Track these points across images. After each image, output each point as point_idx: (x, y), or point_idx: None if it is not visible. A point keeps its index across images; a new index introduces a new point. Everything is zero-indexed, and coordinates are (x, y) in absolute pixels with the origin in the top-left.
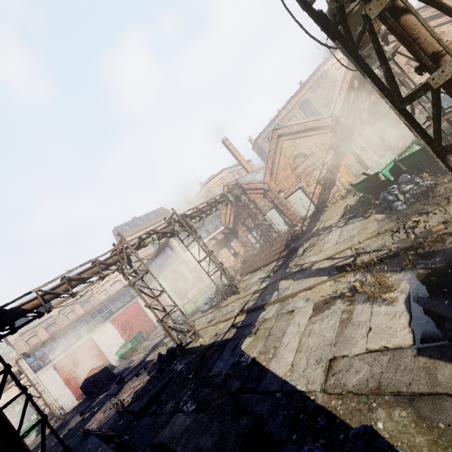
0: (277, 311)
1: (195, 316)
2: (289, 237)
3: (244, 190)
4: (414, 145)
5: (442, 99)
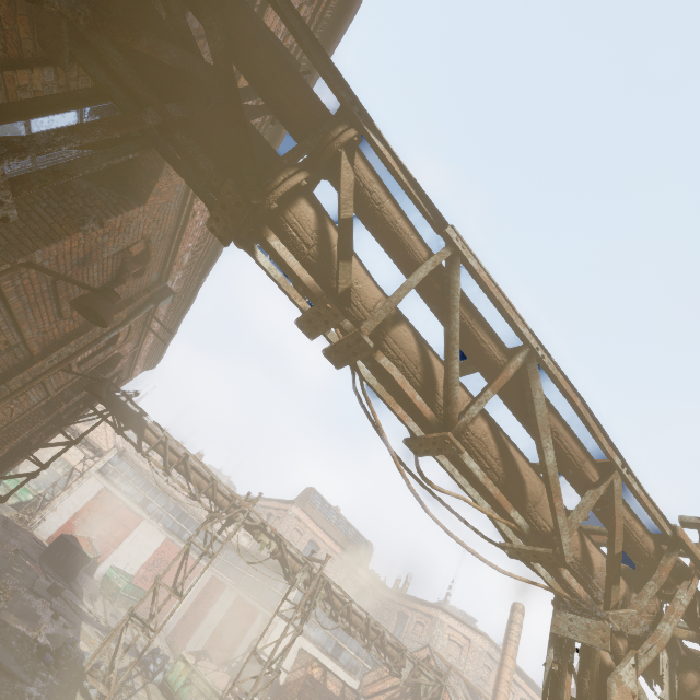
0: None
1: (160, 697)
2: None
3: None
4: None
5: None
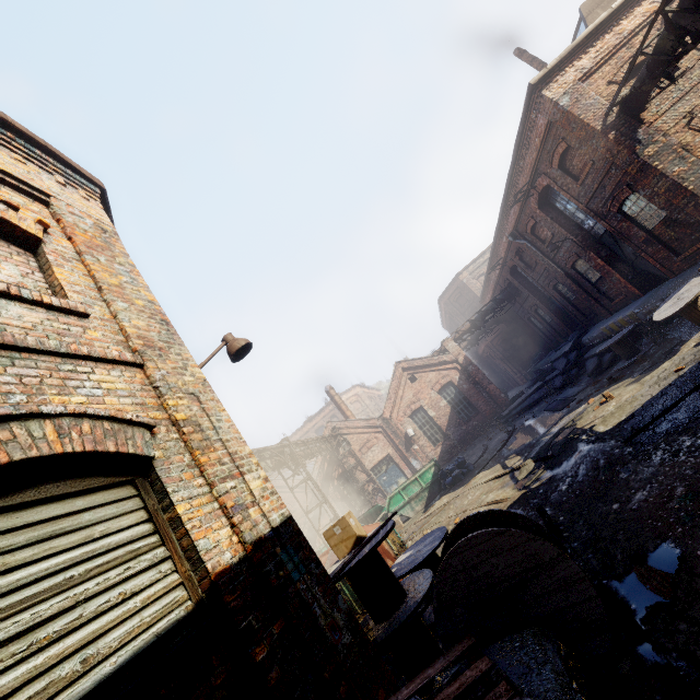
0: None
1: None
2: None
3: None
4: None
5: (385, 482)
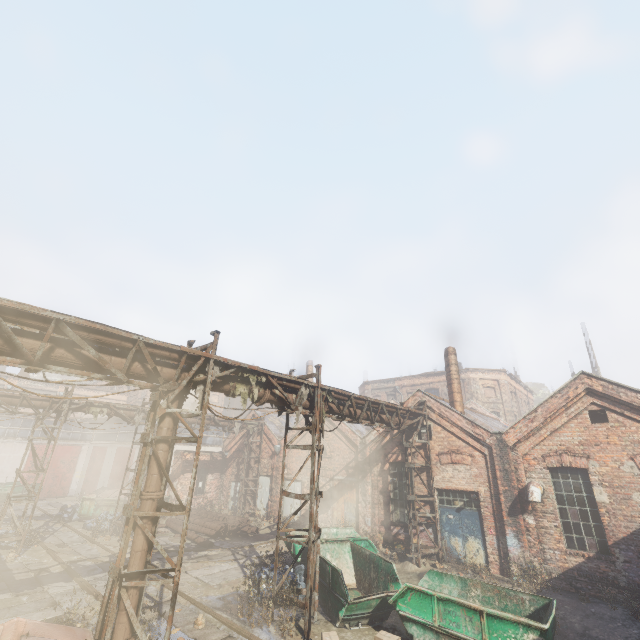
0: (60, 593)
1: (81, 524)
2: (235, 527)
3: (263, 431)
4: (349, 543)
5: (447, 521)
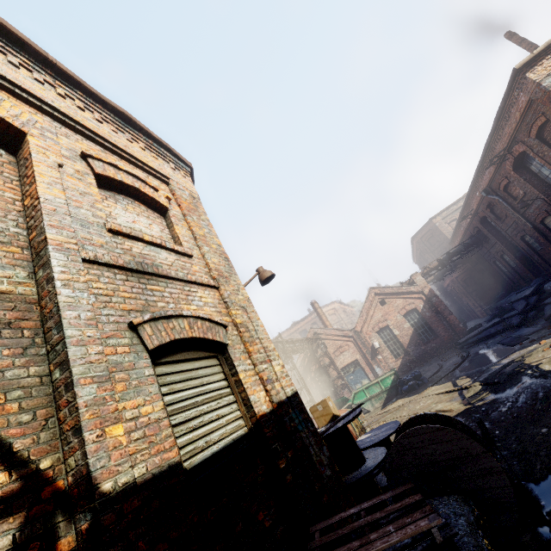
0: None
1: None
2: None
3: None
4: None
5: (351, 380)
